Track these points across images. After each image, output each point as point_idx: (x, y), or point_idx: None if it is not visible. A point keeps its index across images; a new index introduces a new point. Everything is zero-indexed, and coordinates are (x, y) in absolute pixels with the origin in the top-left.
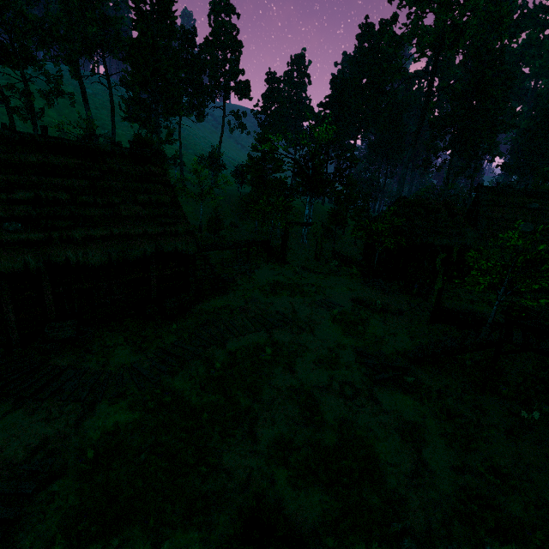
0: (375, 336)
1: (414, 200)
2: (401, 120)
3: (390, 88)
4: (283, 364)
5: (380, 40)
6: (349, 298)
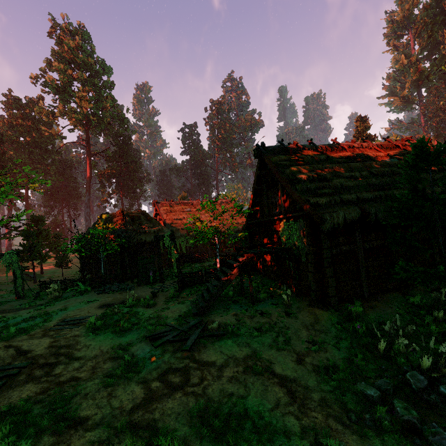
0: (152, 318)
1: (118, 211)
2: (71, 173)
3: (53, 149)
4: (49, 428)
5: (30, 111)
6: (94, 307)
